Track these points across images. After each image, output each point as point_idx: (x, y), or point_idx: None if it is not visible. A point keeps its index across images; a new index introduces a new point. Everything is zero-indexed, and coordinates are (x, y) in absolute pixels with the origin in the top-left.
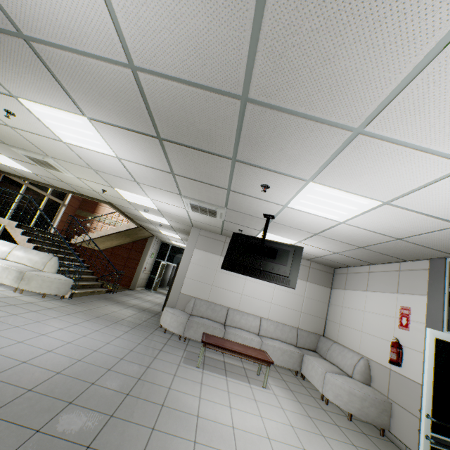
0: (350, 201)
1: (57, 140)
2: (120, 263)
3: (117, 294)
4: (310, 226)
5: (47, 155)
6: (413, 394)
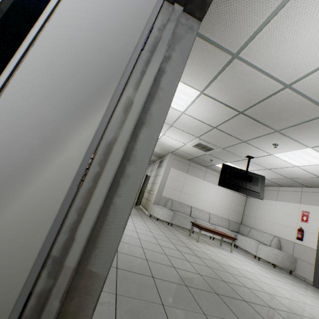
0: None
1: None
2: None
3: None
4: (271, 165)
5: None
6: (310, 254)
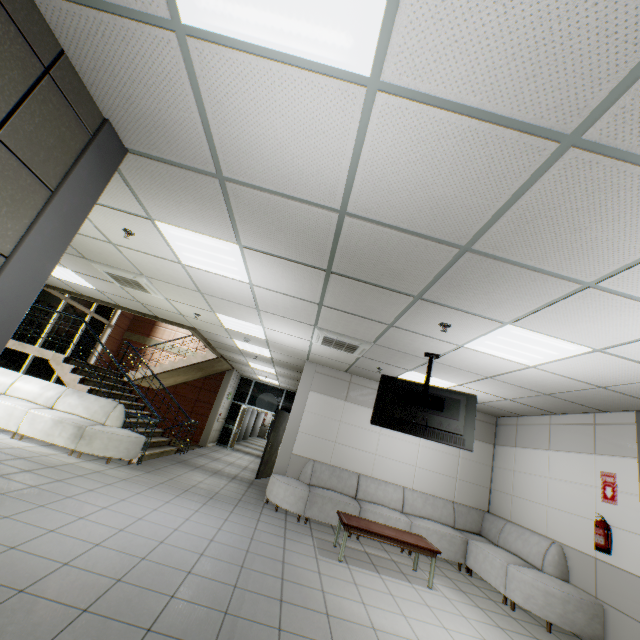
0: (552, 346)
1: (172, 262)
2: (185, 408)
3: (188, 454)
4: (485, 368)
5: (141, 273)
6: (633, 591)
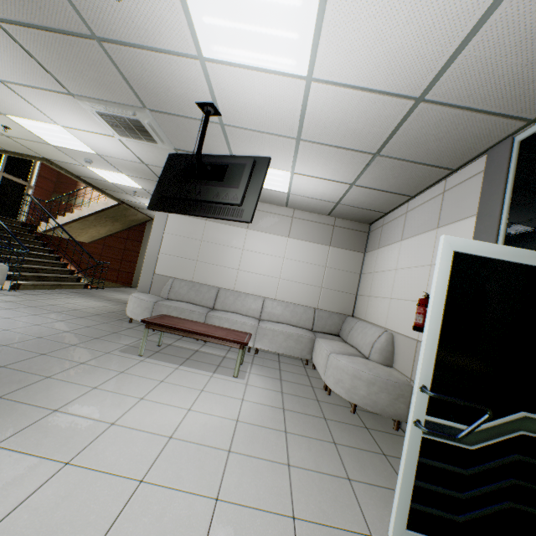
0: None
1: None
2: (116, 257)
3: (102, 290)
4: (275, 114)
5: None
6: None
